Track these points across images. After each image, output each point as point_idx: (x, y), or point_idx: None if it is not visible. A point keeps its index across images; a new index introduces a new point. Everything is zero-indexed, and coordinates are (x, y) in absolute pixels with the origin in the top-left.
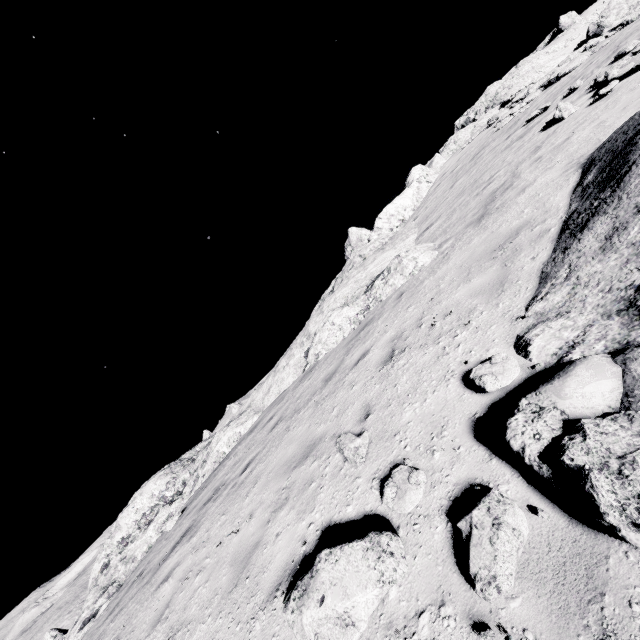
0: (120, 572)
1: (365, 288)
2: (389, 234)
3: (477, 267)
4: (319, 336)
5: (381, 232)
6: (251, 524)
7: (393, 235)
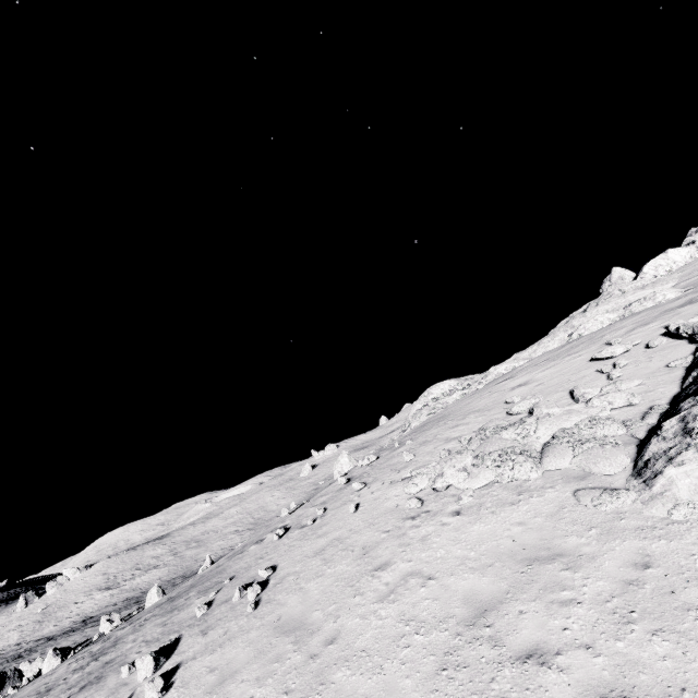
0: (440, 406)
1: (624, 306)
2: (652, 279)
3: (694, 301)
4: (584, 325)
5: (645, 276)
6: (560, 363)
7: (655, 280)
